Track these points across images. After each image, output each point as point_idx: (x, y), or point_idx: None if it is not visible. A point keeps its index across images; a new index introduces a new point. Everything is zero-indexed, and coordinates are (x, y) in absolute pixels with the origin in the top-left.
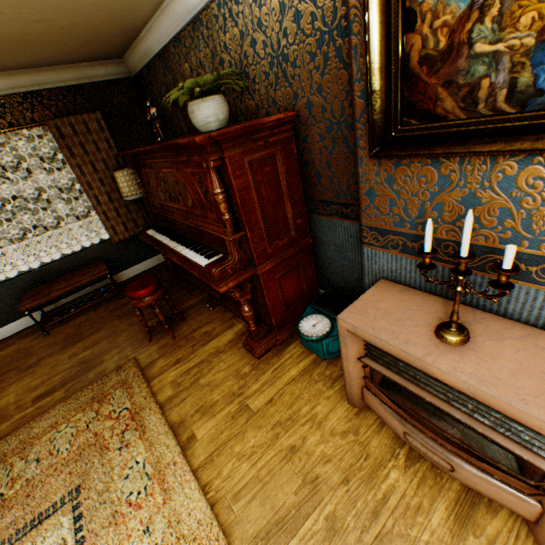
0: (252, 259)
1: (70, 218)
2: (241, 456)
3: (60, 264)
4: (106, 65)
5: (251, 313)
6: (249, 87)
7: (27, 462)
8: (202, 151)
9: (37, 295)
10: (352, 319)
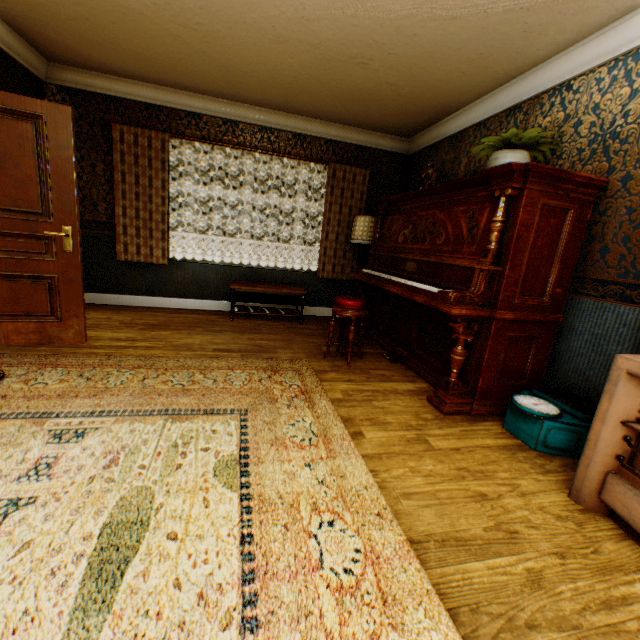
0: (493, 300)
1: (297, 241)
2: (415, 470)
3: (269, 273)
4: (394, 140)
5: (461, 359)
6: (549, 162)
7: (205, 378)
8: (504, 178)
9: (244, 283)
10: (639, 360)
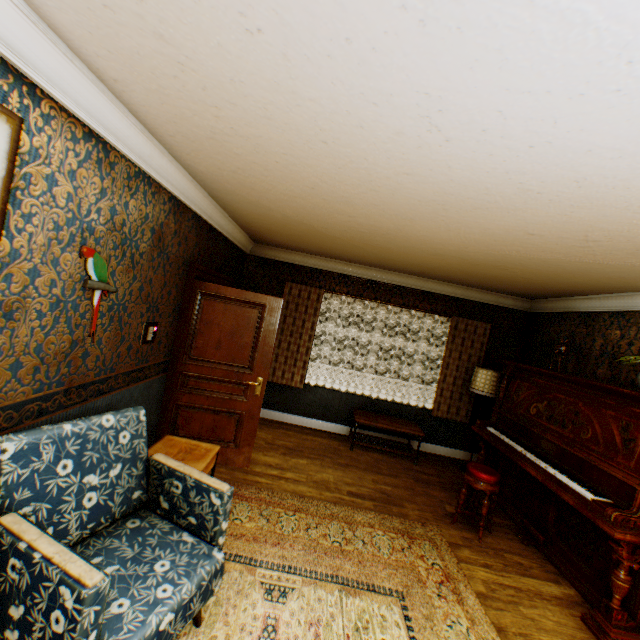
0: None
1: (414, 378)
2: None
3: (385, 404)
4: (515, 299)
5: (625, 585)
6: None
7: (354, 535)
8: None
9: (365, 415)
10: None
